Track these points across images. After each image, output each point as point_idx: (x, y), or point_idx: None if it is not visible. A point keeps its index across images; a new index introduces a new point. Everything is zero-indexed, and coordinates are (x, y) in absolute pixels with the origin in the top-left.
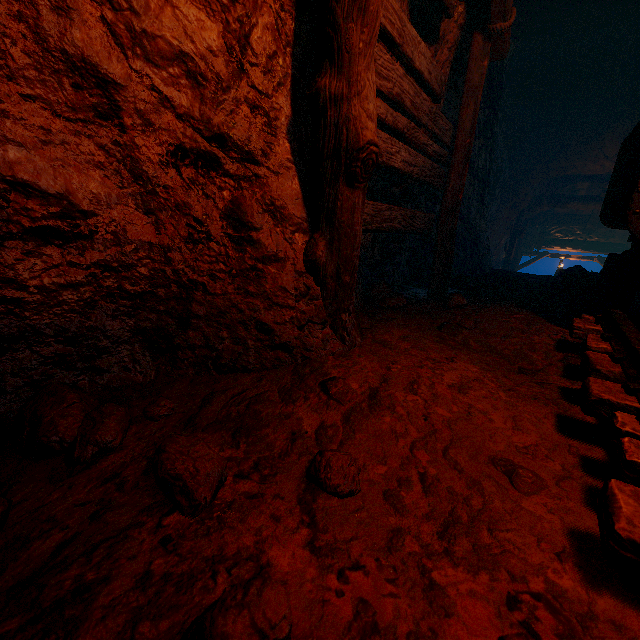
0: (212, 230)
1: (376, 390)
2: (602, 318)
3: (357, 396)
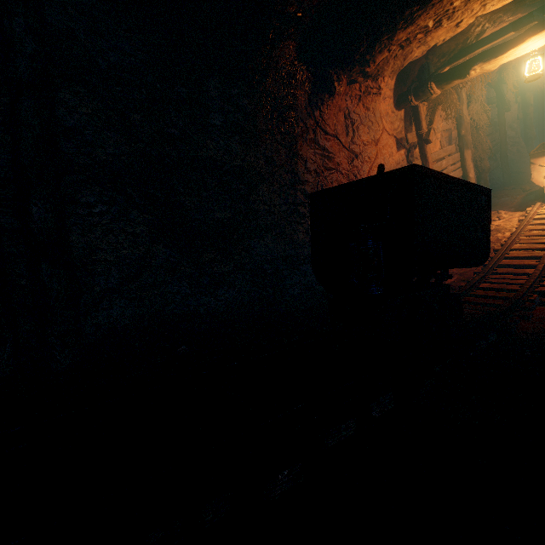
0: (515, 153)
1: None
2: None
3: None
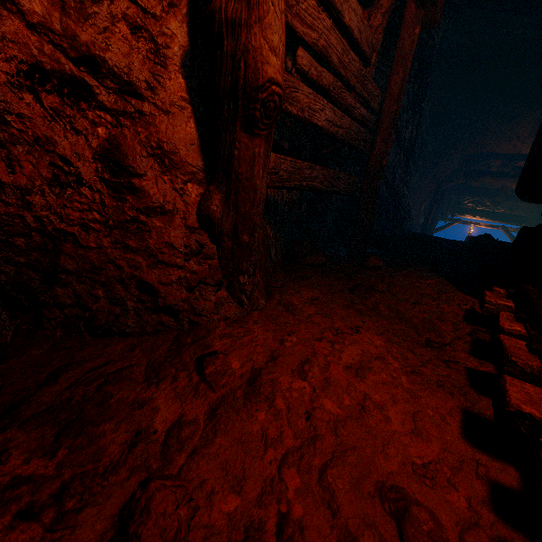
0: (84, 172)
1: (259, 372)
2: (515, 294)
3: (235, 378)
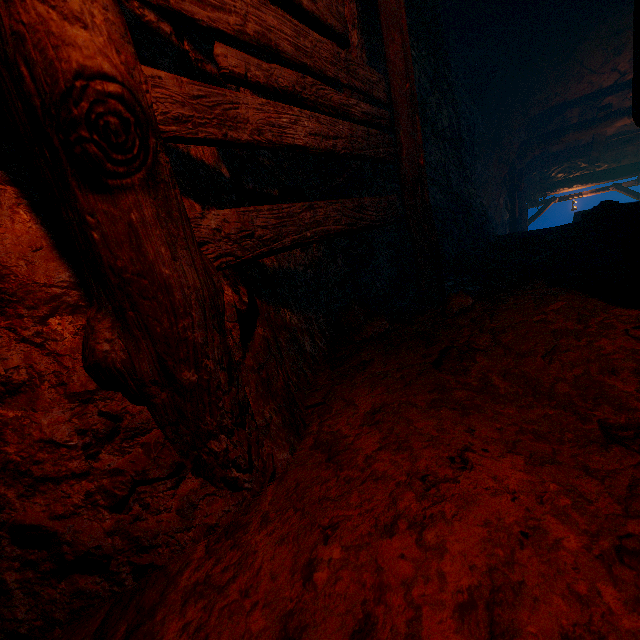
0: None
1: None
2: None
3: None
